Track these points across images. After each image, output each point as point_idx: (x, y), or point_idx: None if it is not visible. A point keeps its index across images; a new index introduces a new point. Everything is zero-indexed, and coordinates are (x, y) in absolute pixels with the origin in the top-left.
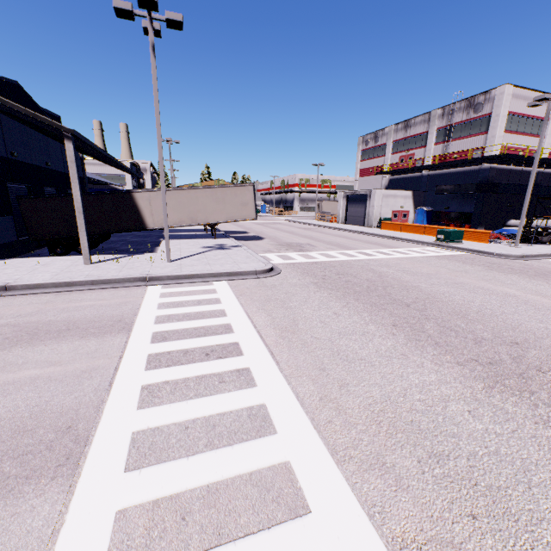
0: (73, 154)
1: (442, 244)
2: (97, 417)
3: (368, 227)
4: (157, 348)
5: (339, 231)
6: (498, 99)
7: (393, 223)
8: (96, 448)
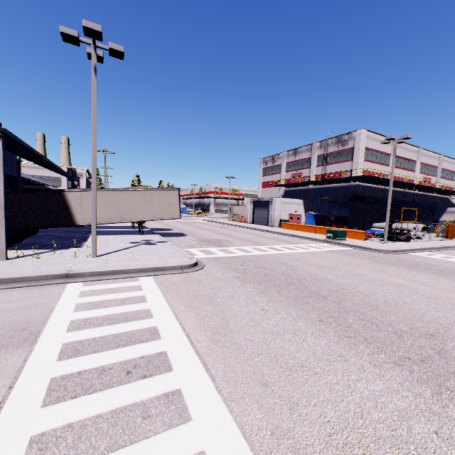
0: (1, 151)
1: (332, 240)
2: None
3: (271, 227)
4: (64, 367)
5: (249, 229)
6: (358, 138)
7: (290, 224)
8: None
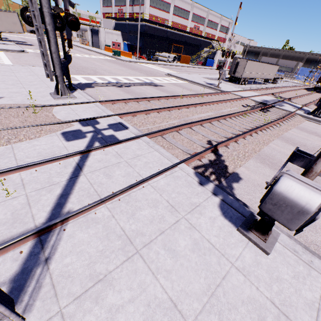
0: None
1: (113, 56)
2: None
3: (101, 50)
4: None
5: (83, 49)
6: None
7: (108, 48)
8: None
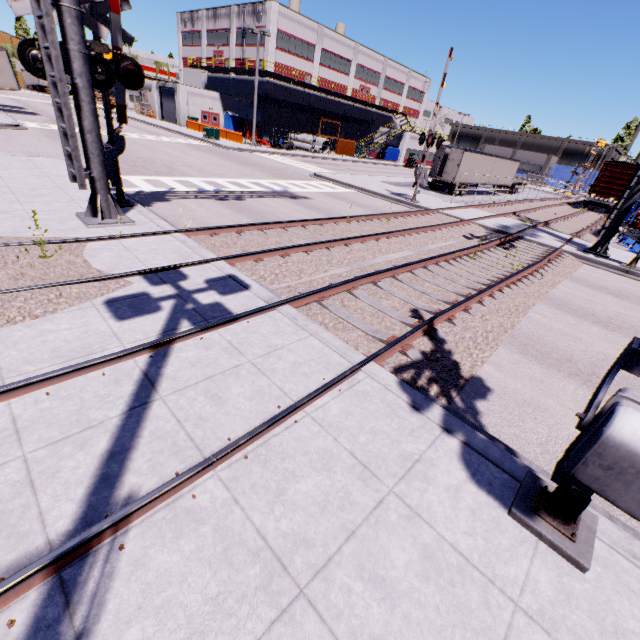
0: None
1: (204, 139)
2: None
3: (179, 126)
4: None
5: (144, 124)
6: (269, 14)
7: (194, 123)
8: None
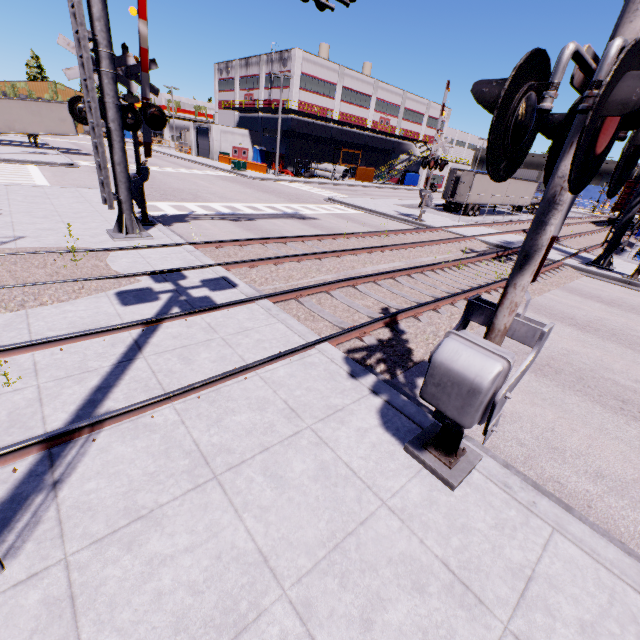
0: None
1: (232, 171)
2: None
3: (212, 160)
4: None
5: (181, 160)
6: (294, 60)
7: (225, 157)
8: None
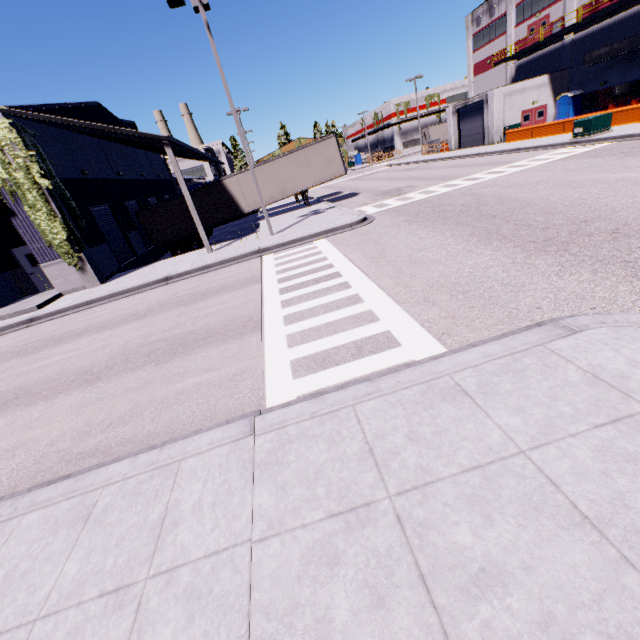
0: (174, 159)
1: (580, 139)
2: (262, 315)
3: (490, 145)
4: (283, 285)
5: (450, 161)
6: None
7: (520, 130)
8: (267, 323)
